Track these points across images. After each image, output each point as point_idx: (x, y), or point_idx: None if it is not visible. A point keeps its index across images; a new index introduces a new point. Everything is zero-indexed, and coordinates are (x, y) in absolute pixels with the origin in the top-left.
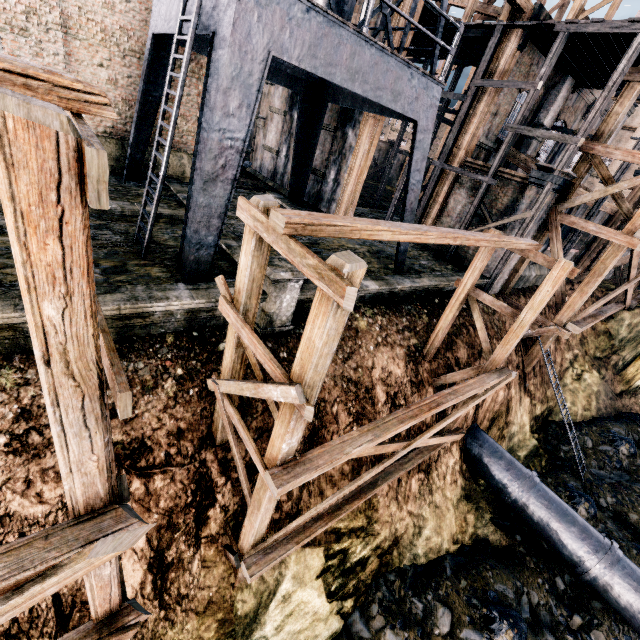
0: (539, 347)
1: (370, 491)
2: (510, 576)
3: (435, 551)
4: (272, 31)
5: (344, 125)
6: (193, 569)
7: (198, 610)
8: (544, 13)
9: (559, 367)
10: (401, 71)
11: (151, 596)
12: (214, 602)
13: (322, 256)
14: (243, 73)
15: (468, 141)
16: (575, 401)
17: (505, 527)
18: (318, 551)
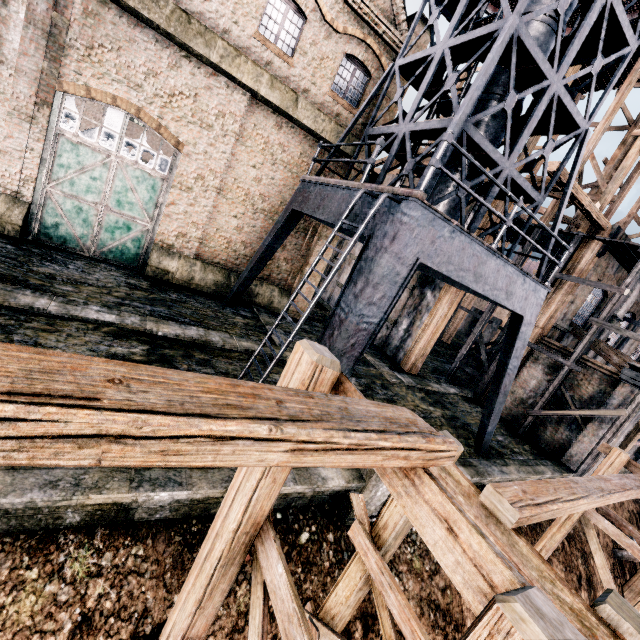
0: None
1: None
2: None
3: None
4: (423, 244)
5: (423, 286)
6: None
7: None
8: (621, 232)
9: None
10: (516, 277)
11: None
12: None
13: None
14: (392, 272)
15: (545, 321)
16: None
17: None
18: None
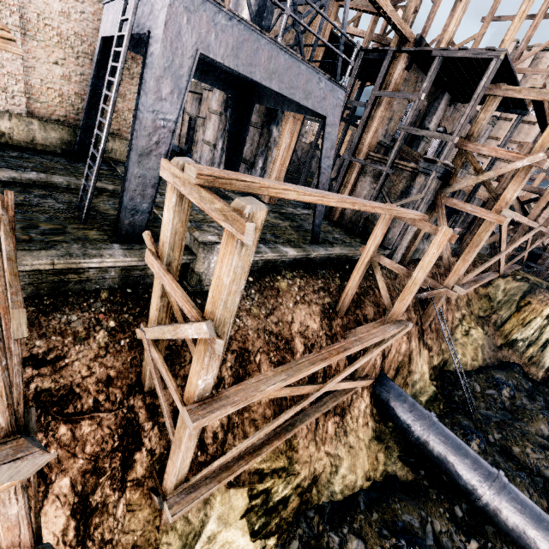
0: (433, 306)
1: (289, 432)
2: (416, 507)
3: (350, 488)
4: (200, 33)
5: (269, 123)
6: (118, 513)
7: None
8: (424, 43)
9: (451, 324)
10: (311, 75)
11: (73, 543)
12: (139, 546)
13: None
14: (174, 65)
15: (370, 139)
16: (465, 353)
17: (411, 463)
18: (242, 492)
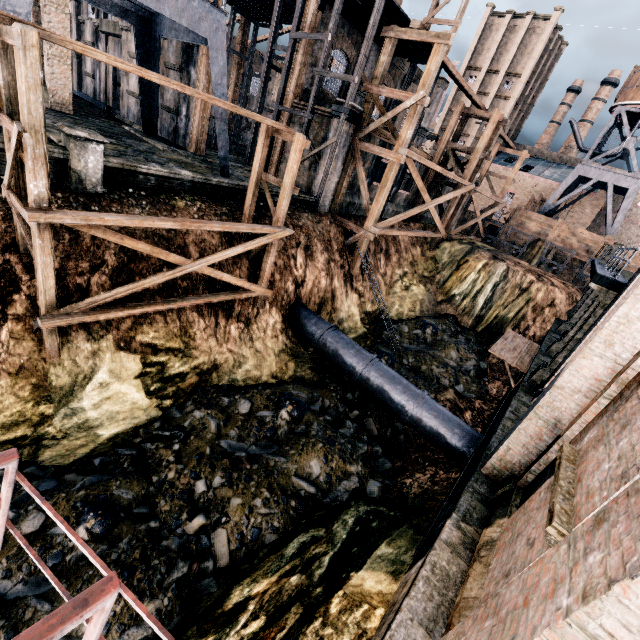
0: (358, 251)
1: (169, 303)
2: (309, 390)
3: (254, 380)
4: None
5: (188, 65)
6: (2, 337)
7: (11, 372)
8: None
9: (390, 279)
10: None
11: None
12: (26, 369)
13: (151, 157)
14: None
15: (294, 86)
16: (402, 304)
17: (319, 370)
18: (135, 358)
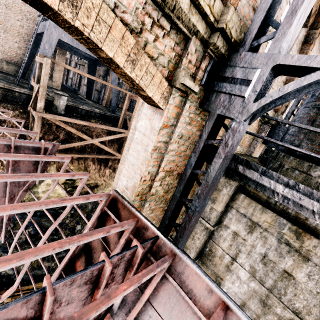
0: None
1: (81, 154)
2: None
3: None
4: (59, 33)
5: (106, 75)
6: None
7: None
8: None
9: None
10: None
11: None
12: None
13: (85, 104)
14: (50, 41)
15: None
16: None
17: None
18: None
